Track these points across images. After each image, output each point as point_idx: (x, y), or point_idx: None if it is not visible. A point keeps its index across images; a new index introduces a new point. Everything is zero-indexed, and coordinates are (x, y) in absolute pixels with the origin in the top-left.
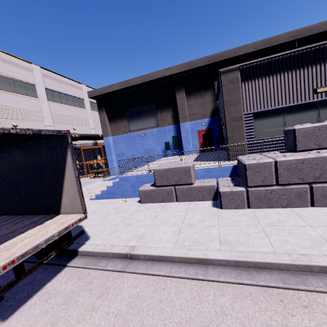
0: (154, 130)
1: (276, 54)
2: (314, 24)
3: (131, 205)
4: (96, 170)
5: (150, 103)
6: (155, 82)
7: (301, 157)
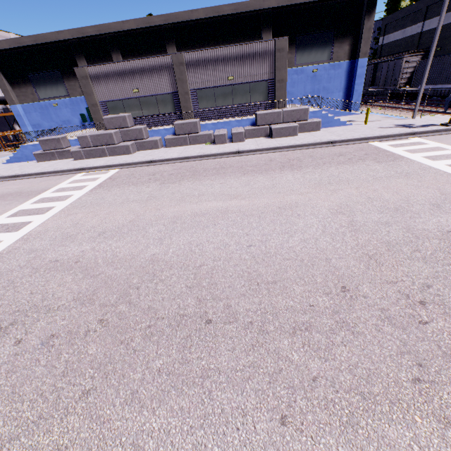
0: (66, 100)
1: (105, 63)
2: (179, 12)
3: (31, 163)
4: (13, 143)
5: (54, 69)
6: (52, 44)
7: (98, 133)
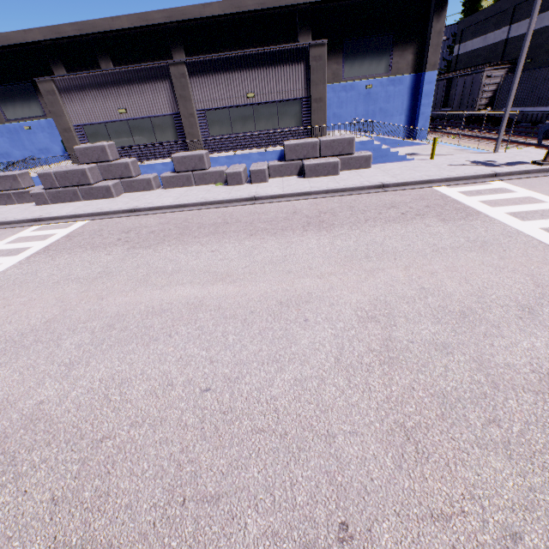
0: (42, 122)
1: (77, 73)
2: (187, 6)
3: None
4: None
5: (24, 80)
6: (20, 47)
7: (66, 169)
